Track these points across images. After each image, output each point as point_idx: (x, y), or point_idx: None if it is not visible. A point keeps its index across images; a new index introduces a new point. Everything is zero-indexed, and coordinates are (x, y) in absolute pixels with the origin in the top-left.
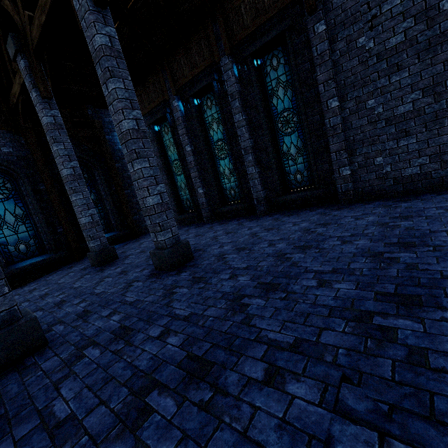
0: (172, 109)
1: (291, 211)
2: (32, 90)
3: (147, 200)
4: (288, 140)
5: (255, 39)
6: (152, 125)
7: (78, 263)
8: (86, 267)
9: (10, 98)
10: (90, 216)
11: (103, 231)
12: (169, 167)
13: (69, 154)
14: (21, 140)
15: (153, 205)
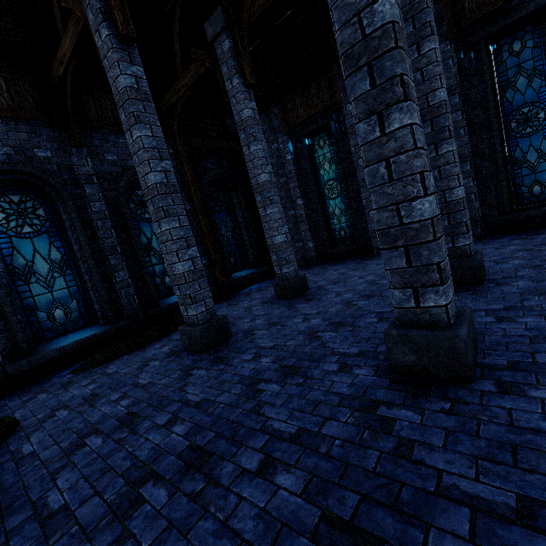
0: (344, 114)
1: (528, 232)
2: (234, 77)
3: (453, 192)
4: (525, 143)
5: (494, 19)
6: (303, 138)
7: (235, 301)
8: (267, 301)
9: (166, 97)
10: (285, 234)
11: (239, 267)
12: (318, 189)
13: (266, 156)
14: (169, 149)
15: (462, 198)
